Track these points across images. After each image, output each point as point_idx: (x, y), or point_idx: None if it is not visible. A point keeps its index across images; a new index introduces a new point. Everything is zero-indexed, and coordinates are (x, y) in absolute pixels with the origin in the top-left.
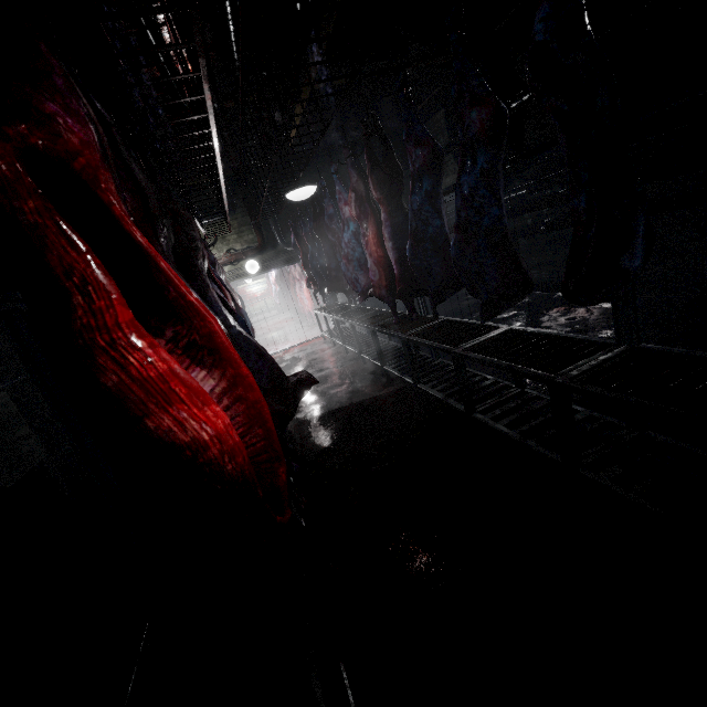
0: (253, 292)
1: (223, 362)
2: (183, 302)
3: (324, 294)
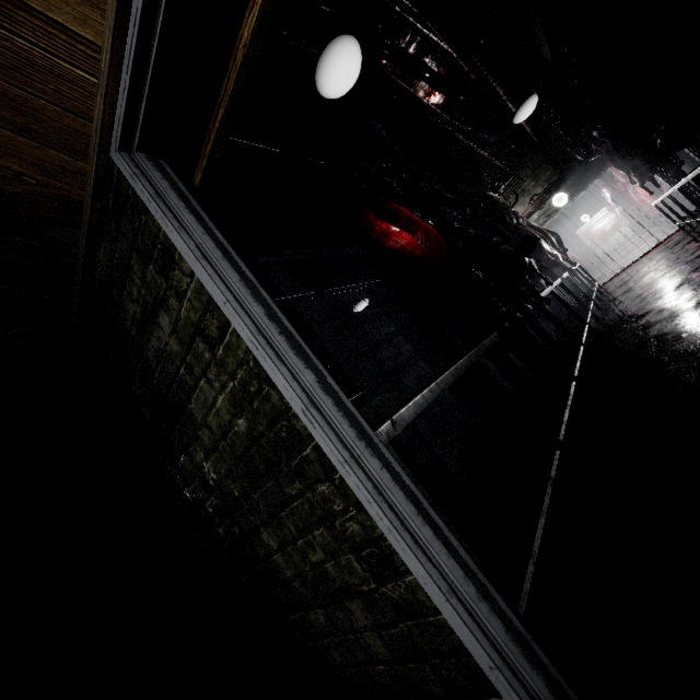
0: (599, 229)
1: (418, 227)
2: (394, 210)
3: (653, 179)
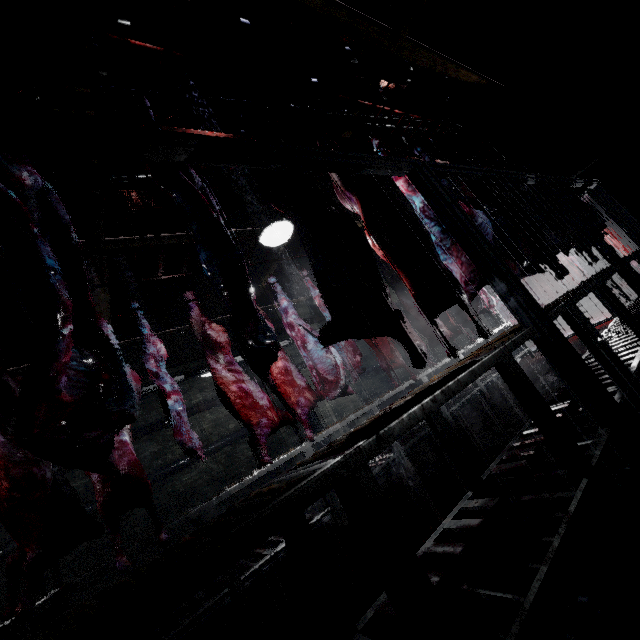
0: None
1: None
2: None
3: (589, 249)
